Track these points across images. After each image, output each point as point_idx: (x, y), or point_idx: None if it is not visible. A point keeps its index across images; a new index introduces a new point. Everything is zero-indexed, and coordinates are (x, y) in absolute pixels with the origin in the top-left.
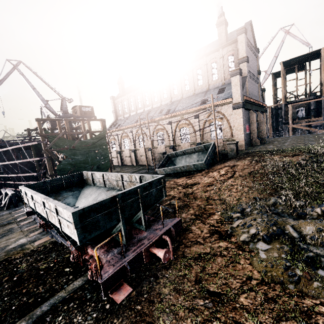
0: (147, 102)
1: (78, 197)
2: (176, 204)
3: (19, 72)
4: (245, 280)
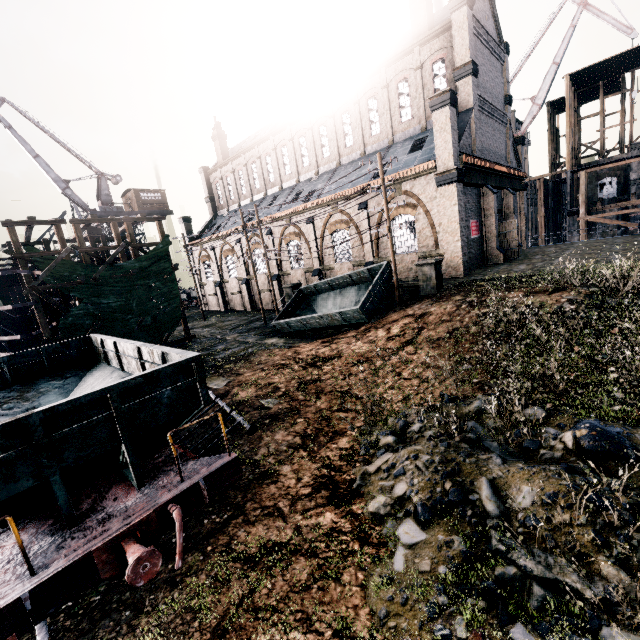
0: (271, 176)
1: (72, 391)
2: (221, 423)
3: (3, 123)
4: (328, 638)
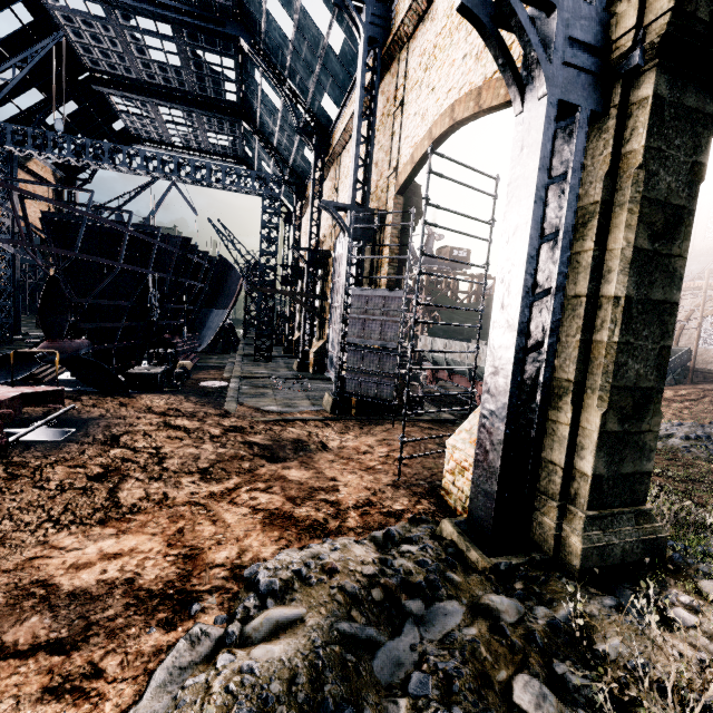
0: None
1: None
2: None
3: None
4: None
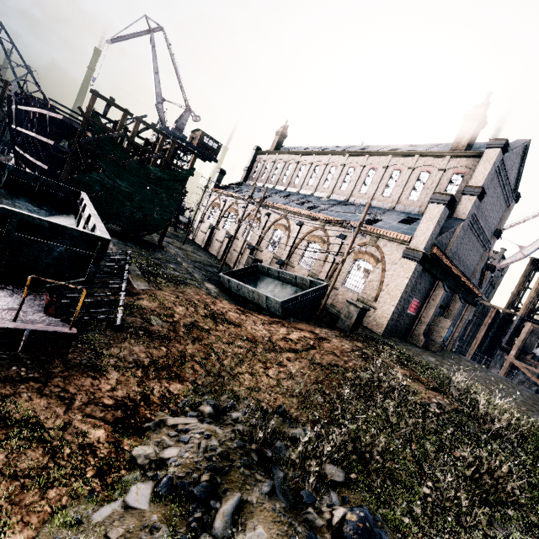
0: (297, 180)
1: None
2: (81, 299)
3: (151, 41)
4: None
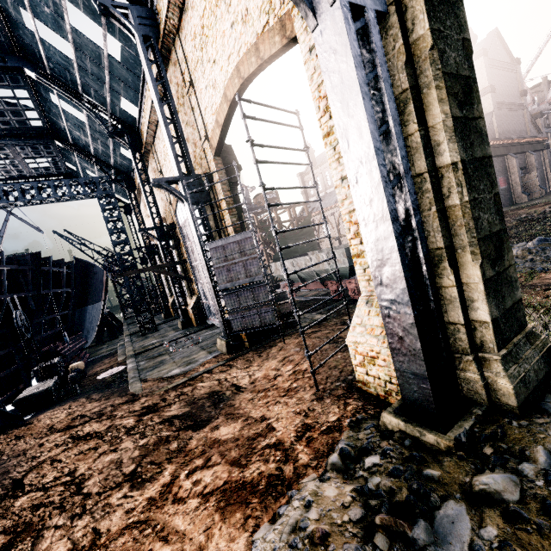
0: None
1: None
2: None
3: None
4: None
